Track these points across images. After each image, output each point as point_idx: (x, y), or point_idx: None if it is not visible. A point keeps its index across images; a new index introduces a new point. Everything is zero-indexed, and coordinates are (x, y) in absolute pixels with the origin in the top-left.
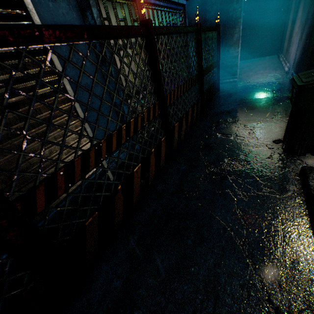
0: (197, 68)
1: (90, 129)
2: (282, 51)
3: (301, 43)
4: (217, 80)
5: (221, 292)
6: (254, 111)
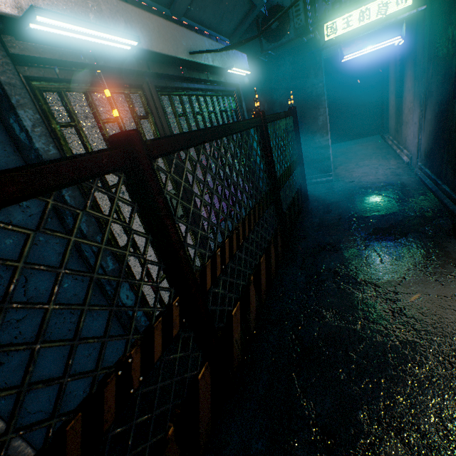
0: (267, 180)
1: None
2: (386, 130)
3: (428, 125)
4: (303, 184)
5: None
6: (382, 247)
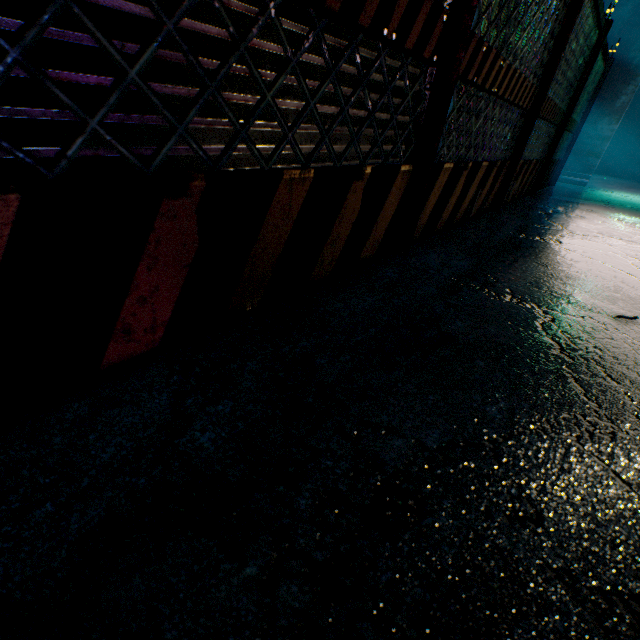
0: (568, 101)
1: None
2: None
3: None
4: (561, 162)
5: (633, 301)
6: (631, 214)
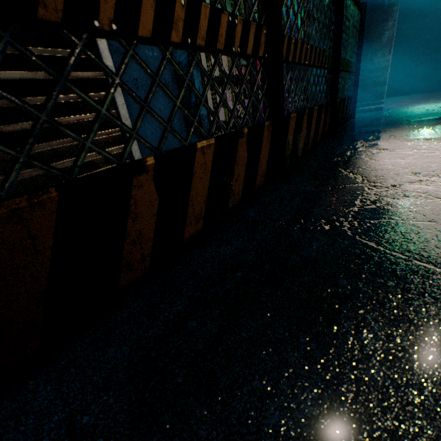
0: (332, 43)
1: (112, 63)
2: None
3: None
4: (353, 98)
5: None
6: (437, 127)
